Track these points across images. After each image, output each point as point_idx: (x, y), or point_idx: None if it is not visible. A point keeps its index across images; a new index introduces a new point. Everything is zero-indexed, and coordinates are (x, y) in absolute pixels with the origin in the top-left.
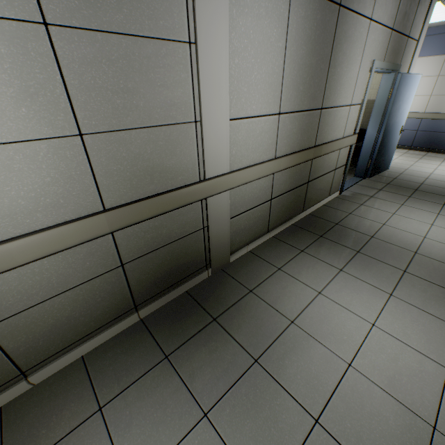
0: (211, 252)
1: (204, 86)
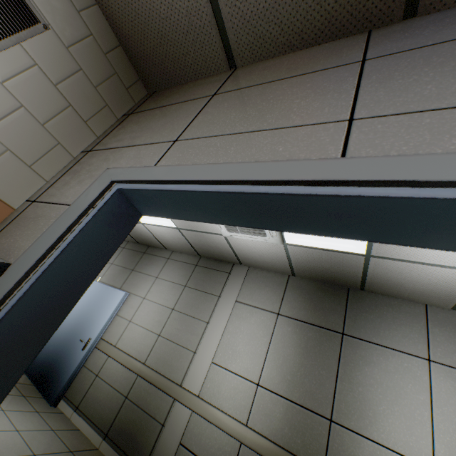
0: None
1: (205, 338)
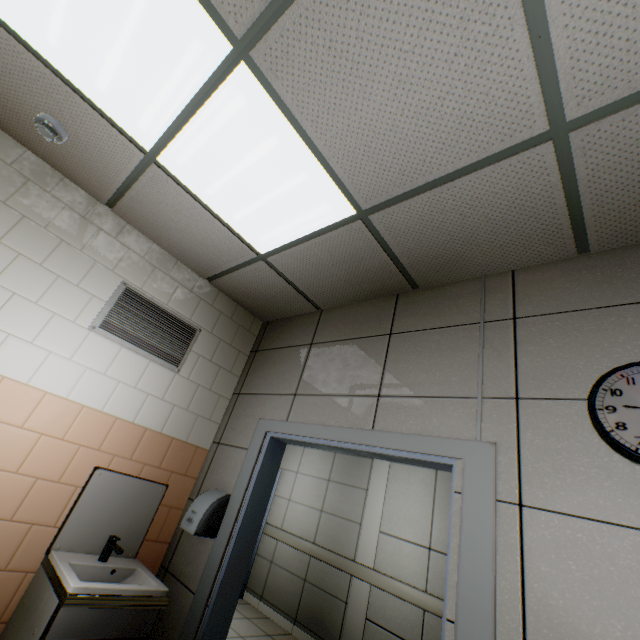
0: (343, 634)
1: (367, 507)
